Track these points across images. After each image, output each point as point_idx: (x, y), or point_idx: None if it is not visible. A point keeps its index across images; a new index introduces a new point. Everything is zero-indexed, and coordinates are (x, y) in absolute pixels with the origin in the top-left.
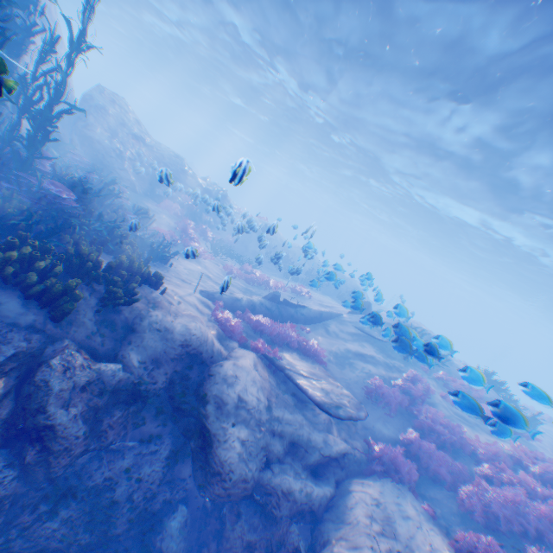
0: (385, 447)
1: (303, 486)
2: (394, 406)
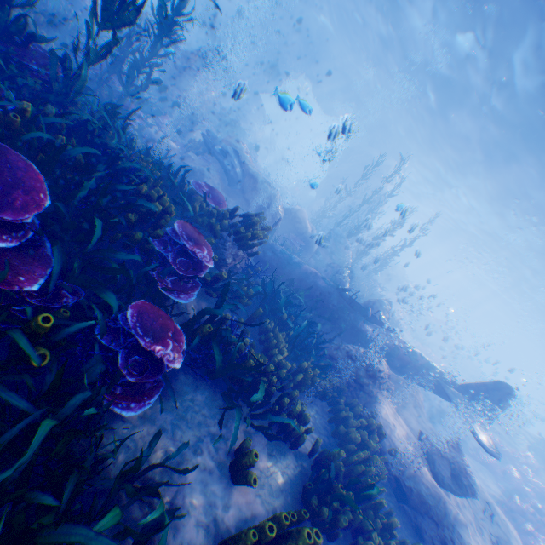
0: (486, 454)
1: (440, 428)
2: (502, 454)
